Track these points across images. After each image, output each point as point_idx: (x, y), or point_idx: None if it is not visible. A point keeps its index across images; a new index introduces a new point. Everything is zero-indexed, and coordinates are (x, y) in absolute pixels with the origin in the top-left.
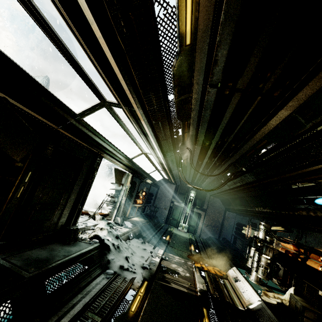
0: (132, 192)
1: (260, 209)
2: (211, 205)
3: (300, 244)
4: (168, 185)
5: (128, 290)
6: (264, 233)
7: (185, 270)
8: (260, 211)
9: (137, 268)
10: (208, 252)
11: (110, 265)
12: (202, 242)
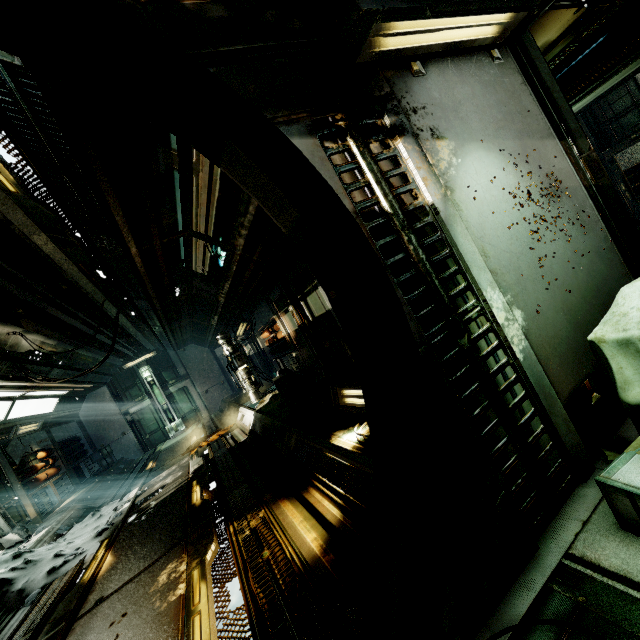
0: (0, 477)
1: (214, 322)
2: (188, 361)
3: (269, 324)
4: (93, 397)
5: (74, 575)
6: (227, 345)
7: (176, 474)
8: (217, 324)
9: (87, 546)
10: (220, 422)
11: (29, 590)
12: (213, 418)
